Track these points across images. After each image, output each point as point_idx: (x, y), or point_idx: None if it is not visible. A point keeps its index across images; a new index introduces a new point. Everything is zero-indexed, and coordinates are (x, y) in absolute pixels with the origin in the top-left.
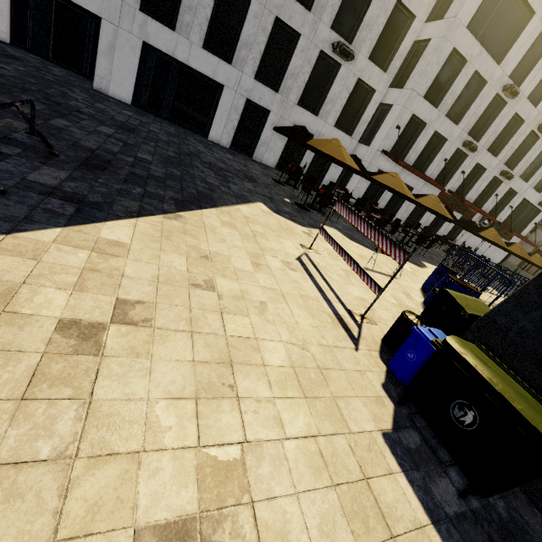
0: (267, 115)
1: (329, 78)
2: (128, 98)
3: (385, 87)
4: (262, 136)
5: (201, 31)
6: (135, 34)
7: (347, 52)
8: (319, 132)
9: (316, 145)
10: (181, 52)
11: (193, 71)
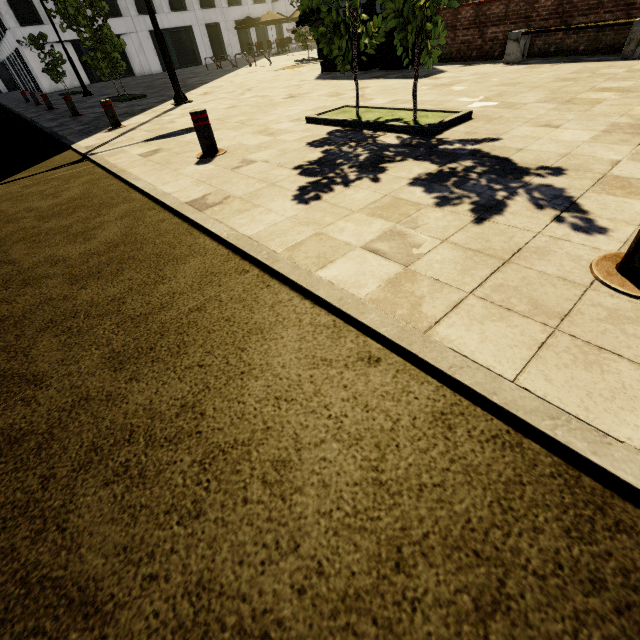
0: (218, 27)
1: None
2: (160, 69)
3: None
4: (225, 42)
5: (166, 3)
6: (144, 30)
7: None
8: (249, 15)
9: (264, 20)
10: (165, 23)
11: (174, 30)
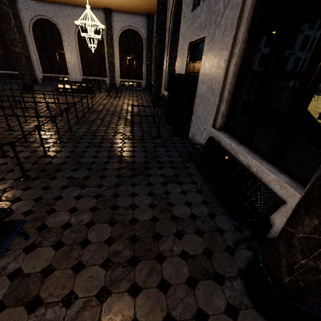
0: None
1: (287, 60)
2: None
3: (304, 55)
4: None
5: (256, 65)
6: None
7: (293, 54)
8: None
9: None
10: None
11: None
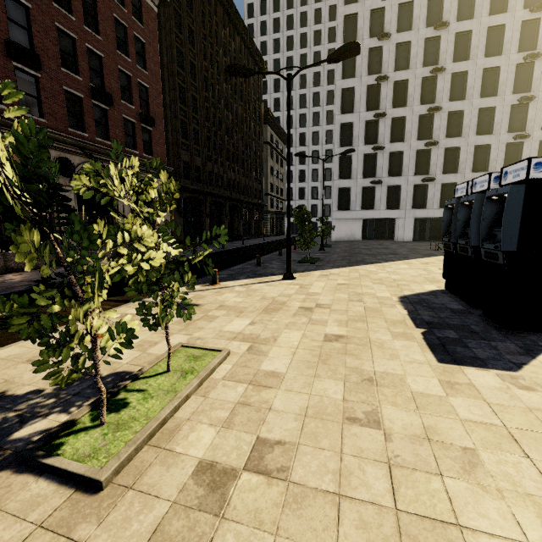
0: None
1: None
2: (411, 239)
3: None
4: None
5: (437, 203)
6: (411, 217)
7: None
8: None
9: None
10: (430, 214)
11: (436, 218)
